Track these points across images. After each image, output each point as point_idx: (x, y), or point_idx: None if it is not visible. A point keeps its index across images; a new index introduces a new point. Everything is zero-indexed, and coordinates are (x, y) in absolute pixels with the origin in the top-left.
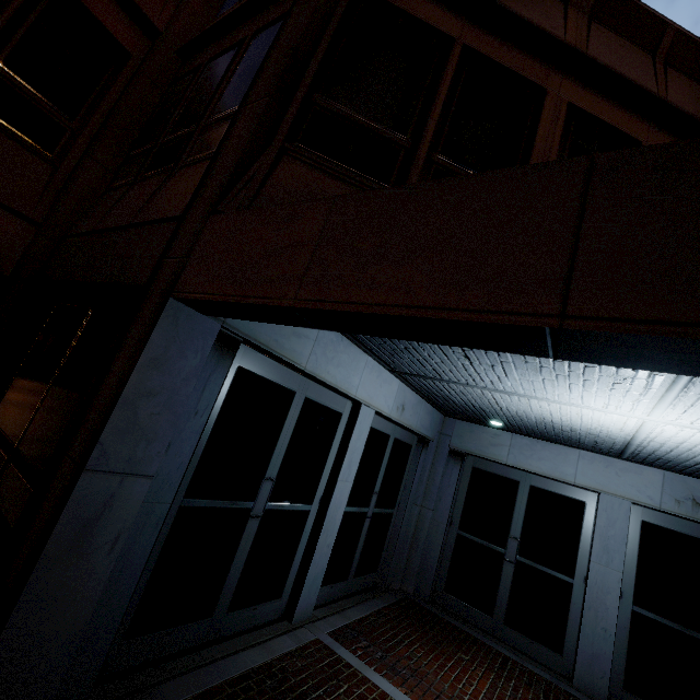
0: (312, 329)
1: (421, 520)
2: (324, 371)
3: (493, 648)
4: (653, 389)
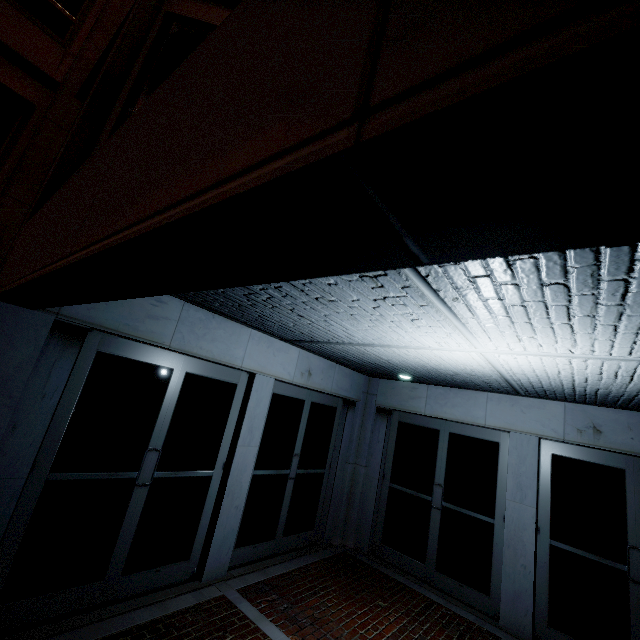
0: (172, 311)
1: (356, 477)
2: (195, 347)
3: (421, 594)
4: (441, 321)
